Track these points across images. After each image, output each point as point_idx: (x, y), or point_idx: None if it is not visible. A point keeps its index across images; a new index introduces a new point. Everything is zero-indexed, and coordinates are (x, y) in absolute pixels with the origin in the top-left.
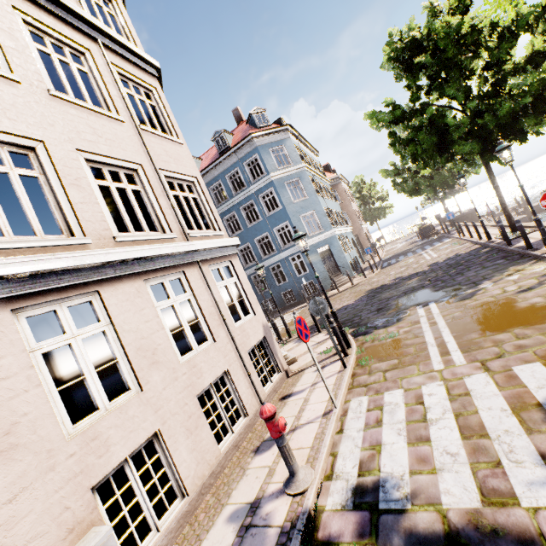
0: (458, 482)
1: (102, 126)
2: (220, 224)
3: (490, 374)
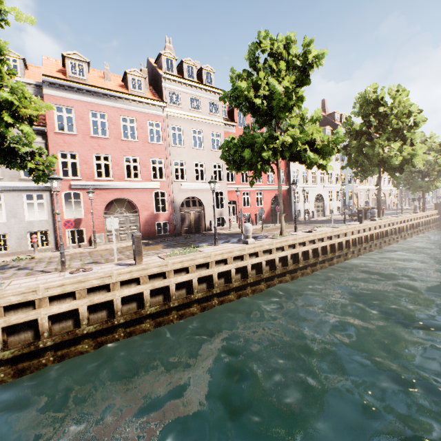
0: None
1: None
2: None
3: None
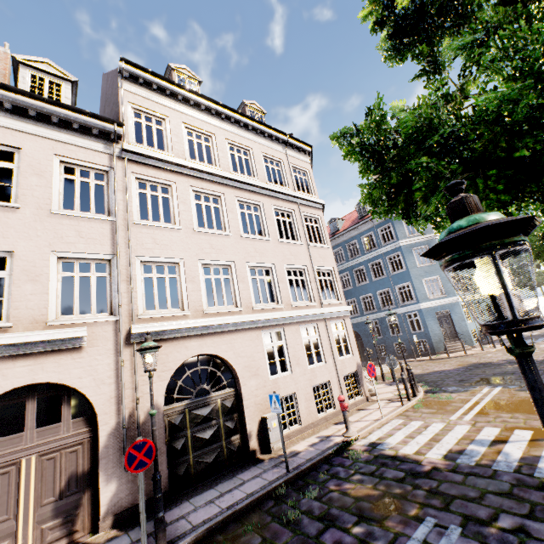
0: (411, 448)
1: (294, 250)
2: (342, 296)
3: (471, 427)
